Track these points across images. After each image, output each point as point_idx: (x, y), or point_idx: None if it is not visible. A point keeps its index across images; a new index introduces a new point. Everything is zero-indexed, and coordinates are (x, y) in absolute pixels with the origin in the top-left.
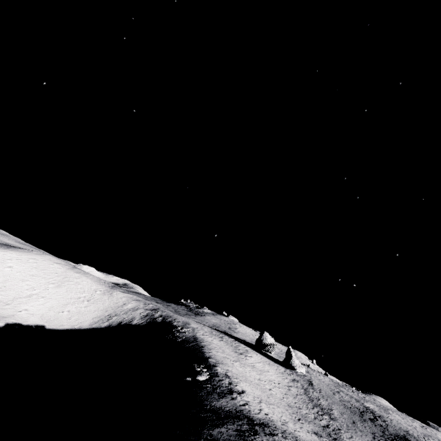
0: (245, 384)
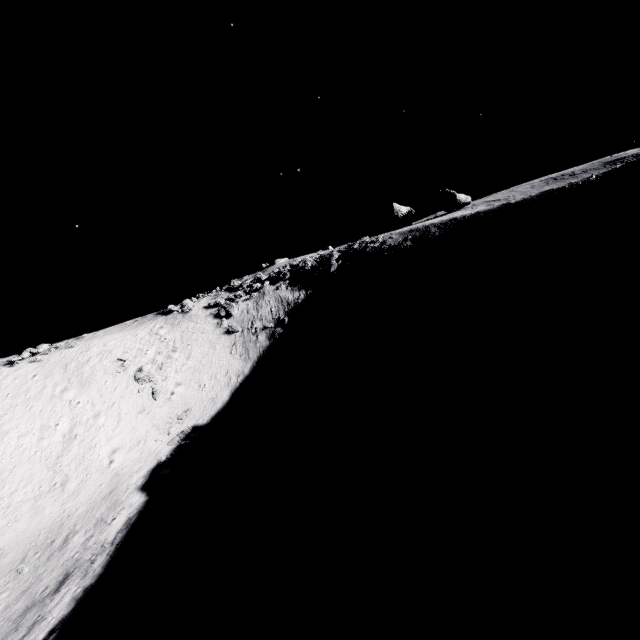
0: None
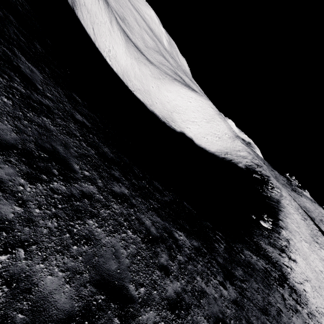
0: (302, 260)
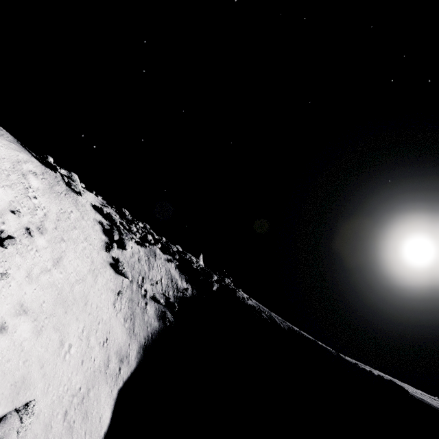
0: None
